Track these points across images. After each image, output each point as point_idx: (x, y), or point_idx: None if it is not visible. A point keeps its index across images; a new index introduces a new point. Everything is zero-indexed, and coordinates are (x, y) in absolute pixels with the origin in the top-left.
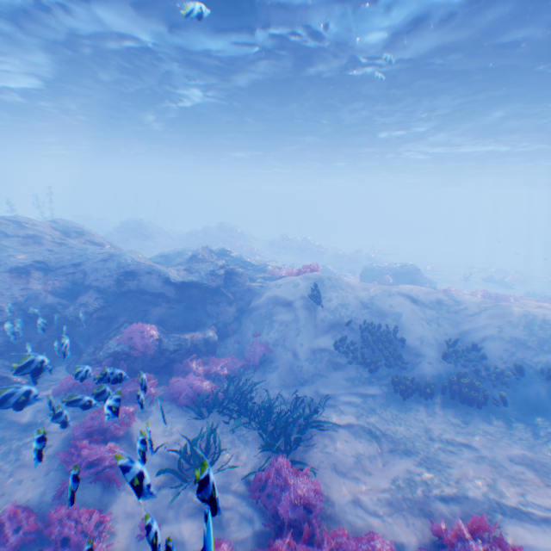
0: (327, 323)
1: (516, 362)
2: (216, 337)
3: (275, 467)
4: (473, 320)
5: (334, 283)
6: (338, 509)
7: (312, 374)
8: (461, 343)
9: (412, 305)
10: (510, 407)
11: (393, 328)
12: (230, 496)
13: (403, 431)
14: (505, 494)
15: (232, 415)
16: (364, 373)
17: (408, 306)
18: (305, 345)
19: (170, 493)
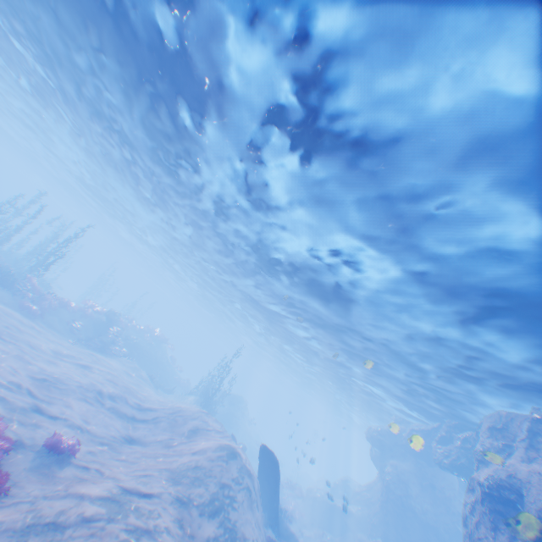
0: None
1: None
2: None
3: None
4: None
5: None
6: None
7: None
8: None
9: None
10: None
11: None
12: None
13: None
14: None
15: None
16: None
17: None
18: None
19: None
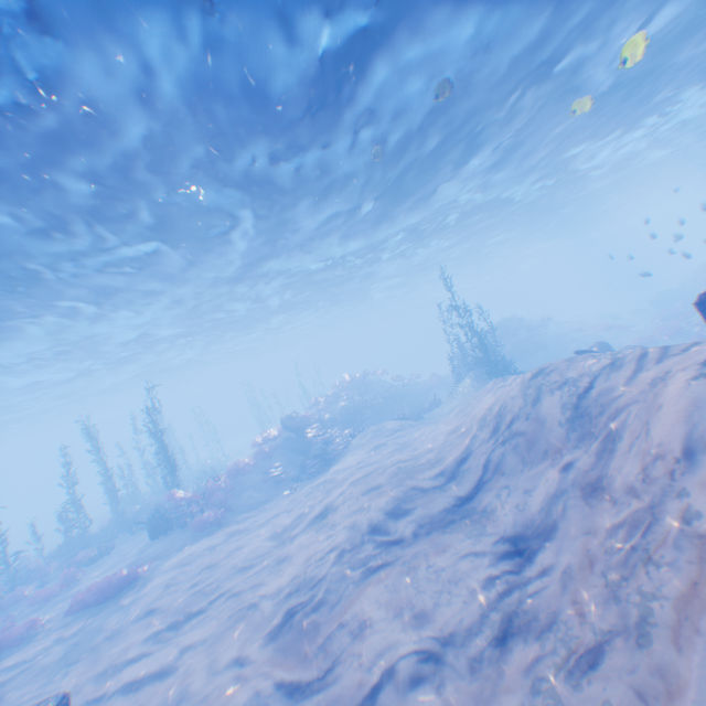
0: None
1: None
2: None
3: None
4: None
5: None
6: None
7: None
8: None
9: None
10: None
11: None
12: None
13: None
14: None
15: None
16: None
17: None
18: None
19: None
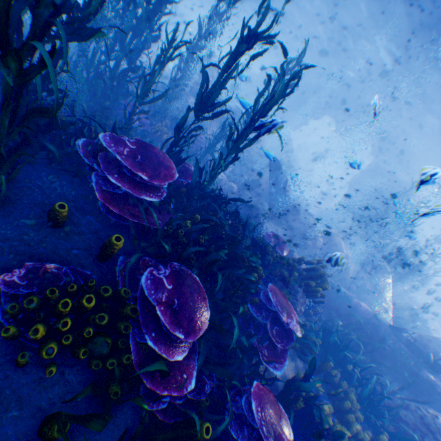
0: None
1: None
2: None
3: None
4: None
5: None
6: None
7: None
8: None
9: None
10: None
11: None
12: None
13: None
14: None
15: None
16: None
17: None
18: None
19: None
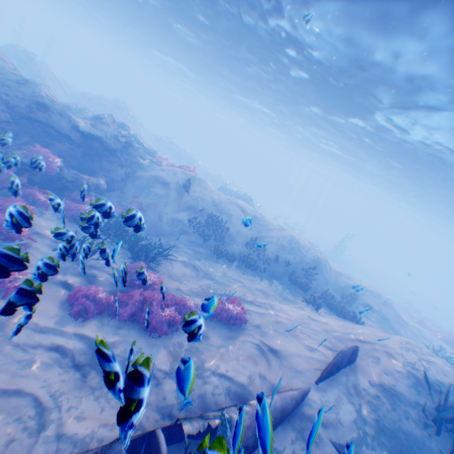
0: (189, 206)
1: (277, 254)
2: (106, 187)
3: (138, 265)
4: (268, 232)
5: (201, 184)
6: (169, 290)
7: (168, 233)
8: (258, 241)
9: (242, 214)
10: (266, 273)
11: (227, 222)
12: (104, 273)
13: (212, 270)
14: (248, 297)
15: (109, 237)
16: (201, 241)
17: (239, 214)
18: (169, 215)
19: (63, 262)
